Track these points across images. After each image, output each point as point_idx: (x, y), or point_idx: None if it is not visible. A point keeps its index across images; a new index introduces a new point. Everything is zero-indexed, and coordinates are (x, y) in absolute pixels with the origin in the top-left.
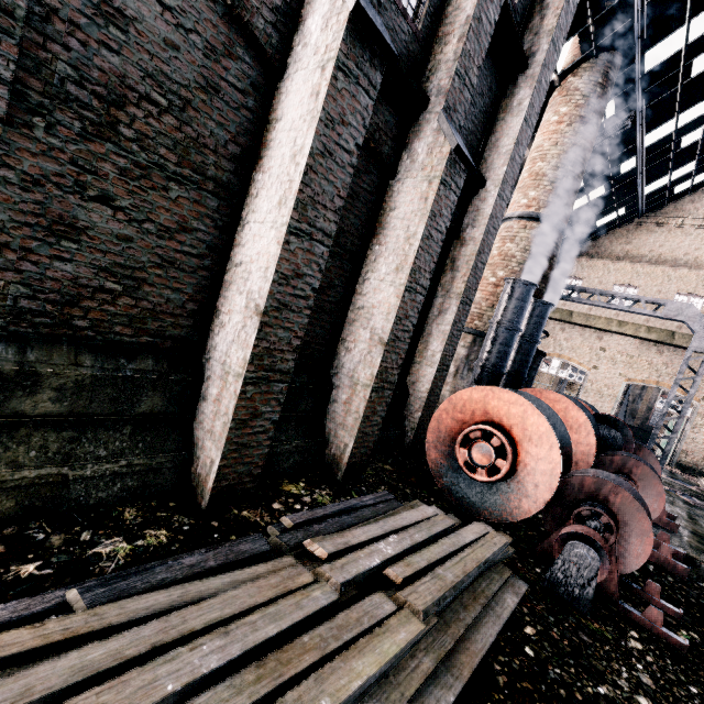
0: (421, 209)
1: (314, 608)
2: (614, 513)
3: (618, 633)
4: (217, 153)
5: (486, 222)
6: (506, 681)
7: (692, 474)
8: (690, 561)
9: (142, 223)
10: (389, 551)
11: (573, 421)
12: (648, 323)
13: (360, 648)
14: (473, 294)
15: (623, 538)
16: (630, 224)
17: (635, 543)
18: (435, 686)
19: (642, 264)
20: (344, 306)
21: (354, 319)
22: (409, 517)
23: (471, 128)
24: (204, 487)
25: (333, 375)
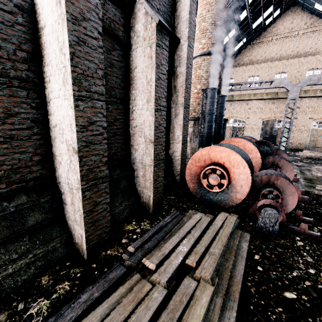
0: (150, 64)
1: (156, 305)
2: (278, 188)
3: (292, 240)
4: (10, 60)
5: (186, 62)
6: (255, 290)
7: (295, 151)
8: (307, 193)
9: None
10: (185, 249)
11: (248, 149)
12: (266, 91)
13: (186, 319)
14: (189, 101)
15: (284, 198)
16: (249, 46)
17: (289, 199)
18: (225, 311)
19: (258, 64)
20: (126, 128)
21: (134, 133)
22: (189, 224)
23: (164, 10)
24: (82, 249)
25: (133, 164)
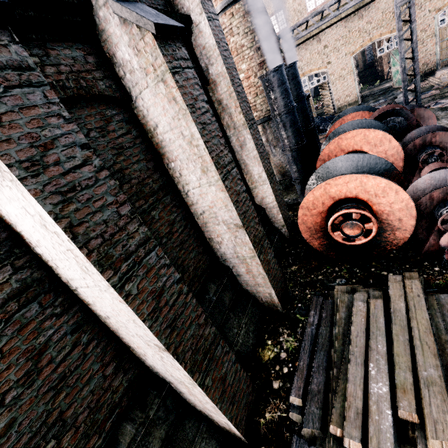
0: (178, 111)
1: None
2: None
3: None
4: None
5: (218, 53)
6: None
7: (421, 80)
8: None
9: (3, 403)
10: (384, 389)
11: (374, 140)
12: (342, 3)
13: None
14: (250, 113)
15: None
16: None
17: None
18: None
19: None
20: (191, 221)
21: (205, 223)
22: (358, 329)
23: None
24: (234, 433)
25: (224, 262)
